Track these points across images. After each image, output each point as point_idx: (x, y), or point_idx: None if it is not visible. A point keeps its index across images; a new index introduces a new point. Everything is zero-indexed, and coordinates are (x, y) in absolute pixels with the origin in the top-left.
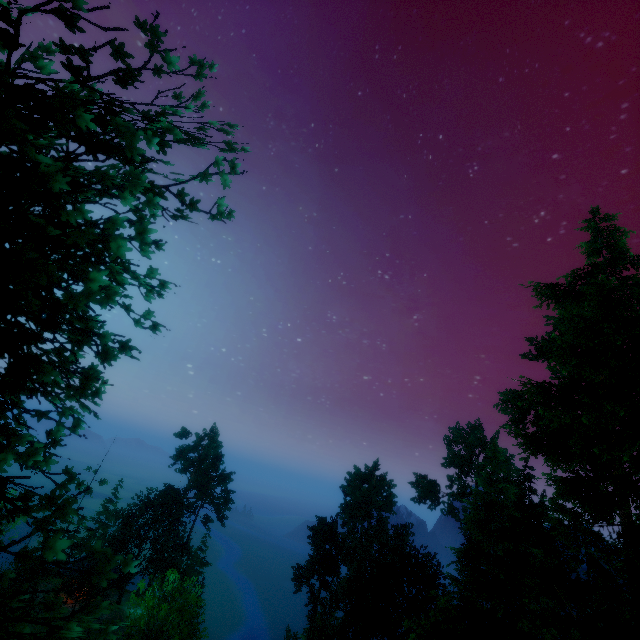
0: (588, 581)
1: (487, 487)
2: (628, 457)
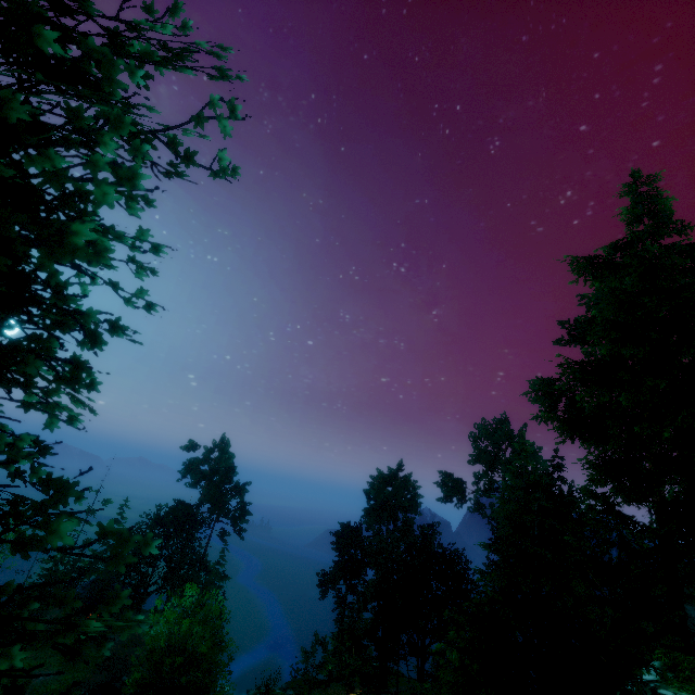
0: (619, 563)
1: (515, 481)
2: (669, 433)
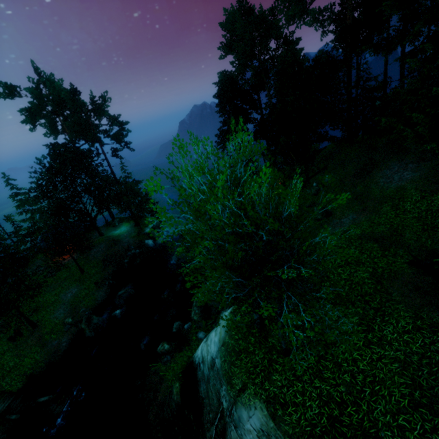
0: None
1: None
2: None
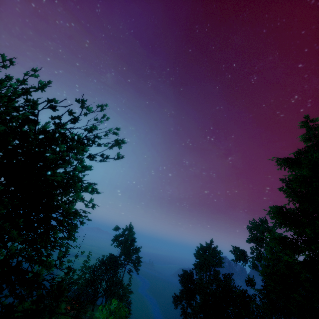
0: None
1: (271, 255)
2: None
